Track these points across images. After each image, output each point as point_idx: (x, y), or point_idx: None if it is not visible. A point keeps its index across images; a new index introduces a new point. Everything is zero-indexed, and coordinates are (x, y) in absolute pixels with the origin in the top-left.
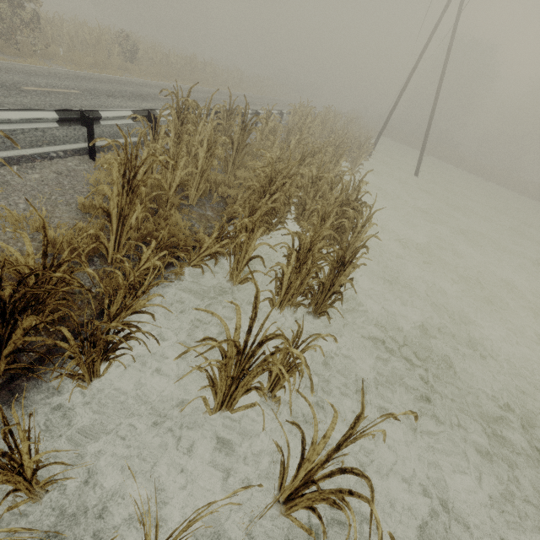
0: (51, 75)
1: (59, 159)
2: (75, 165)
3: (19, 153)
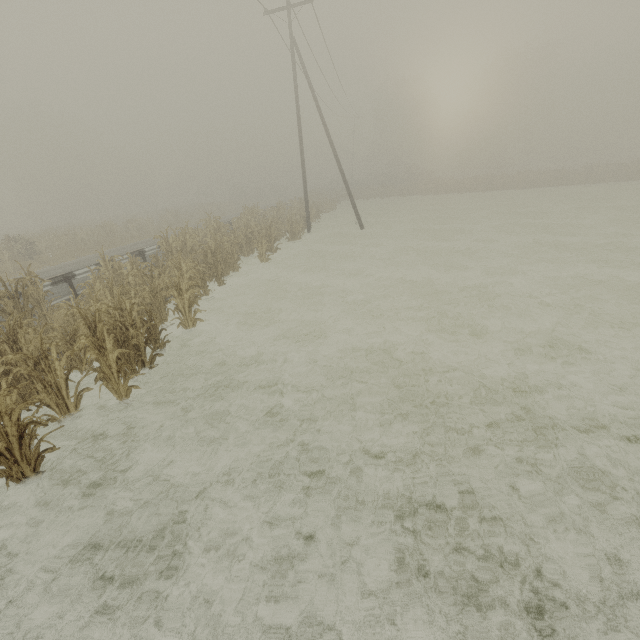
0: None
1: None
2: None
3: None
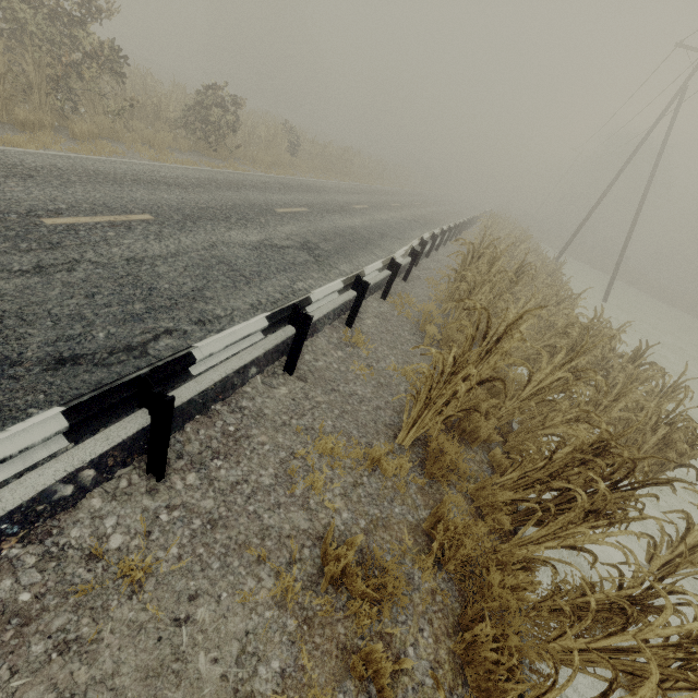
0: (269, 187)
1: (365, 301)
2: (379, 307)
3: (348, 298)
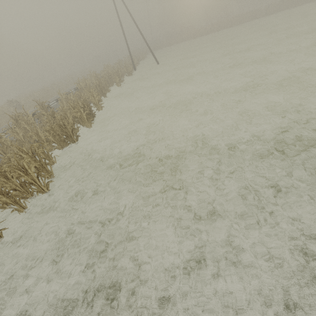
0: None
1: None
2: None
3: None
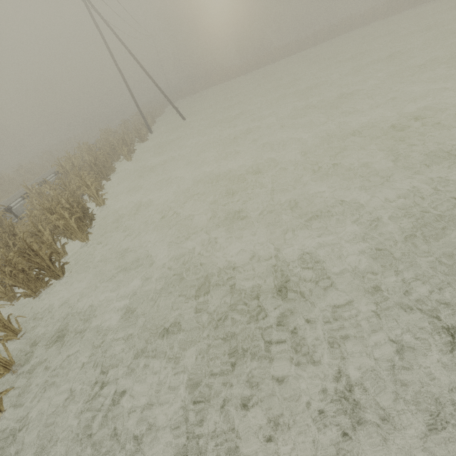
0: None
1: None
2: None
3: None
